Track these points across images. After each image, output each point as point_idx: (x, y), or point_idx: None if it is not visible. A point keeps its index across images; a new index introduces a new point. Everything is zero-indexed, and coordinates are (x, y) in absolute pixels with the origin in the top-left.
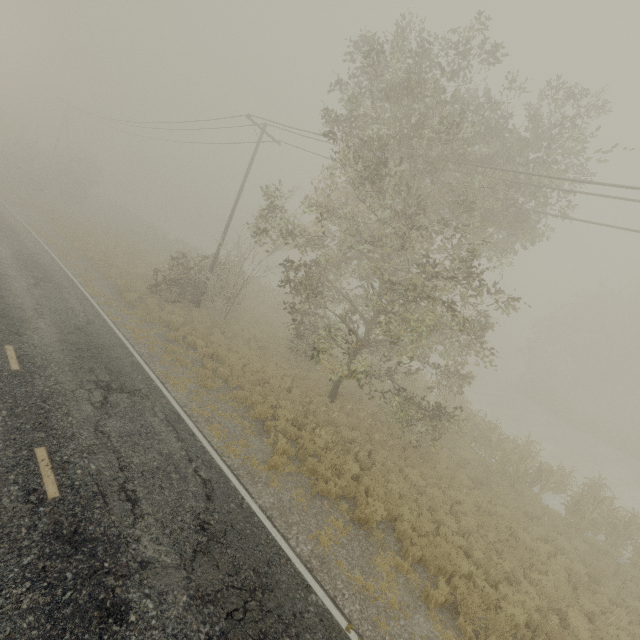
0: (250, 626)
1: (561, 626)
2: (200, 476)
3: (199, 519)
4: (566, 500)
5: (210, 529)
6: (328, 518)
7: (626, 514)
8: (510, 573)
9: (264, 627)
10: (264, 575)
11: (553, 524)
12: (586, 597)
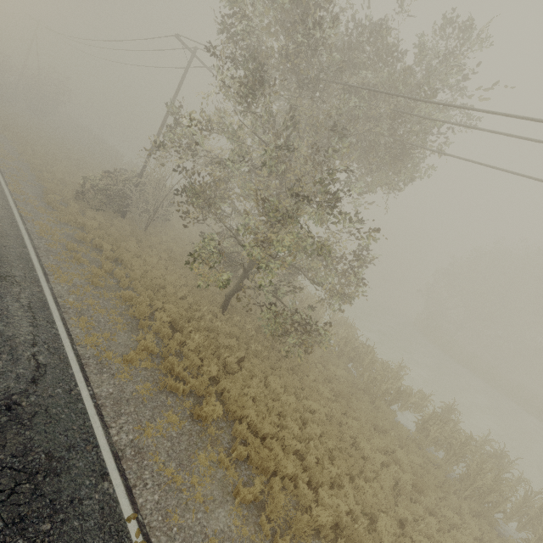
0: (8, 509)
1: (371, 529)
2: (36, 360)
3: (9, 399)
4: (418, 419)
5: (17, 410)
6: (167, 412)
7: (464, 436)
8: (337, 477)
9: (26, 511)
10: (57, 459)
11: (399, 438)
12: (403, 505)
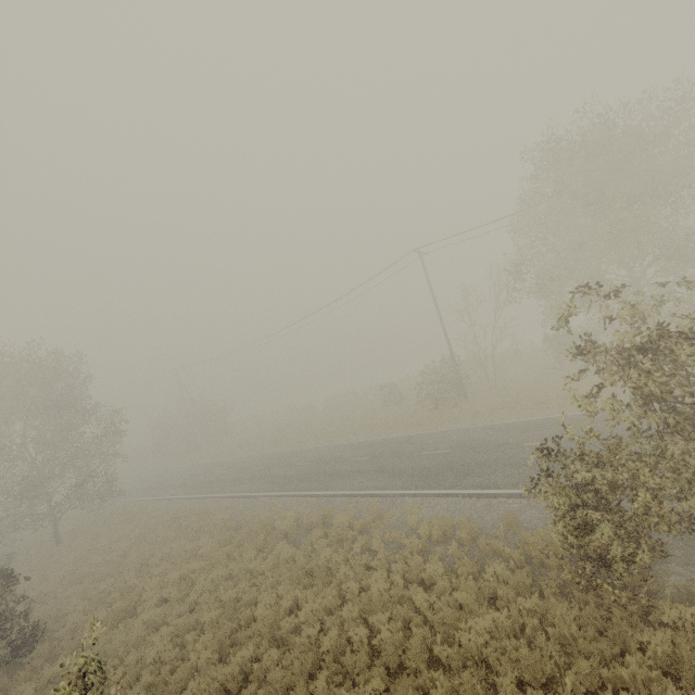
0: None
1: None
2: None
3: None
4: None
5: None
6: None
7: None
8: None
9: None
10: None
11: None
12: None
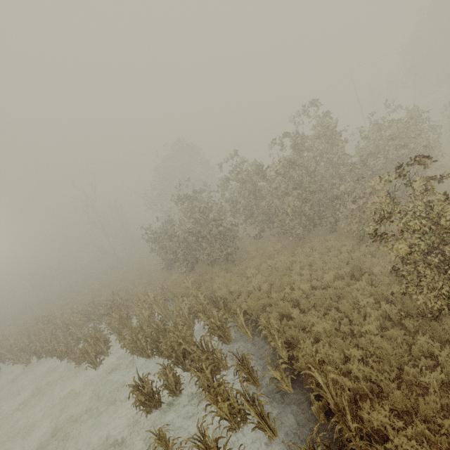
0: None
1: None
2: None
3: None
4: None
5: None
6: None
7: None
8: None
9: None
10: None
11: None
12: None
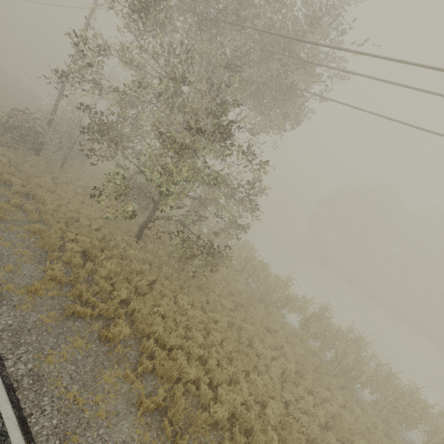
0: None
1: (262, 413)
2: None
3: None
4: (301, 319)
5: None
6: (73, 337)
7: (334, 329)
8: (235, 375)
9: None
10: None
11: (286, 335)
12: (287, 389)
